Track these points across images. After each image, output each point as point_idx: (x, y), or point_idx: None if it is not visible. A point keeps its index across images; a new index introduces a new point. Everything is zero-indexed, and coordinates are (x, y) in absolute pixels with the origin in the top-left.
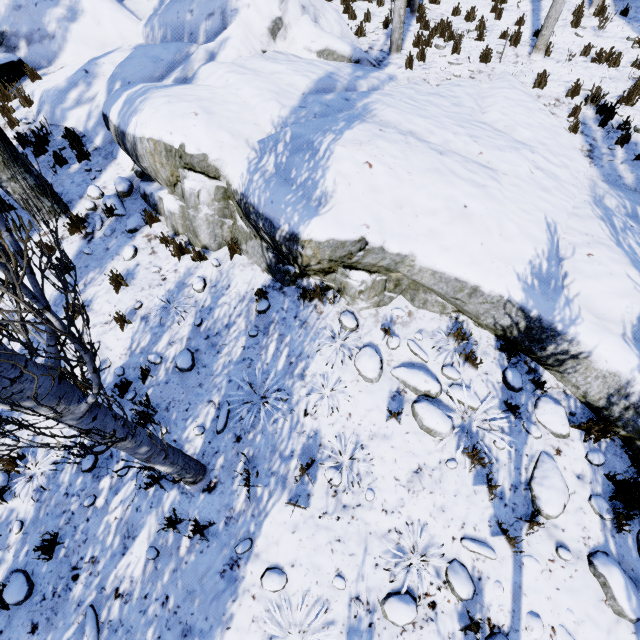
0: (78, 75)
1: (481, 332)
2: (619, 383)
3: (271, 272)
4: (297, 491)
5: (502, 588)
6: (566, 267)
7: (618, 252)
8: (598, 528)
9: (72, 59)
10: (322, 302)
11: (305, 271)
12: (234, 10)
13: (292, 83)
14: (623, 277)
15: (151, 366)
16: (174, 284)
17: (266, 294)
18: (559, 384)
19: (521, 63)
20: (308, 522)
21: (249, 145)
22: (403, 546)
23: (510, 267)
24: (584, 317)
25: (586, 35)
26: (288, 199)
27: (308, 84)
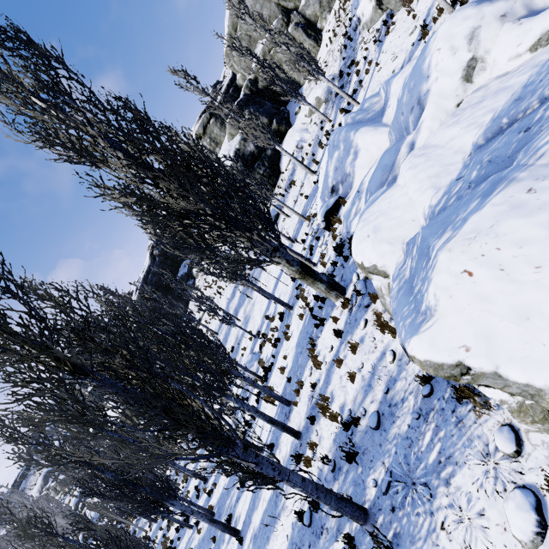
0: (355, 196)
1: None
2: None
3: None
4: None
5: None
6: None
7: None
8: None
9: (359, 180)
10: (476, 404)
11: None
12: (426, 93)
13: (461, 146)
14: None
15: (361, 415)
16: (379, 352)
17: (431, 377)
18: None
19: None
20: None
21: (402, 247)
22: None
23: None
24: None
25: None
26: (403, 312)
27: (476, 139)
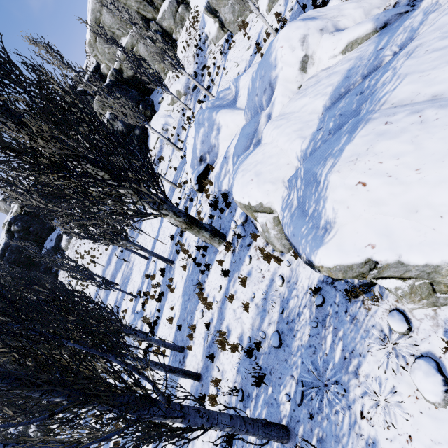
0: (223, 161)
1: None
2: None
3: None
4: None
5: None
6: None
7: None
8: None
9: (223, 151)
10: (366, 300)
11: None
12: (275, 78)
13: (313, 109)
14: None
15: (261, 339)
16: (268, 280)
17: (321, 289)
18: None
19: None
20: None
21: (283, 184)
22: None
23: None
24: None
25: None
26: (302, 231)
27: (325, 102)
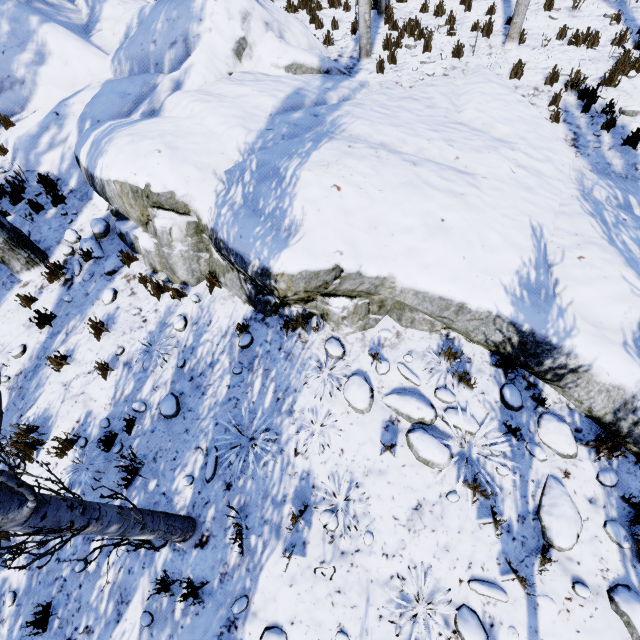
0: (49, 118)
1: (474, 348)
2: (624, 397)
3: (252, 303)
4: (292, 539)
5: (517, 634)
6: (556, 273)
7: (611, 251)
8: (617, 558)
9: (44, 102)
10: (306, 331)
11: (285, 301)
12: (196, 36)
13: (258, 105)
14: (618, 280)
15: (136, 415)
16: (155, 325)
17: (248, 327)
18: (561, 398)
19: (495, 54)
20: (305, 573)
21: (216, 176)
22: (407, 593)
23: (496, 279)
24: (580, 327)
25: (561, 17)
26: (257, 232)
27: (275, 104)
